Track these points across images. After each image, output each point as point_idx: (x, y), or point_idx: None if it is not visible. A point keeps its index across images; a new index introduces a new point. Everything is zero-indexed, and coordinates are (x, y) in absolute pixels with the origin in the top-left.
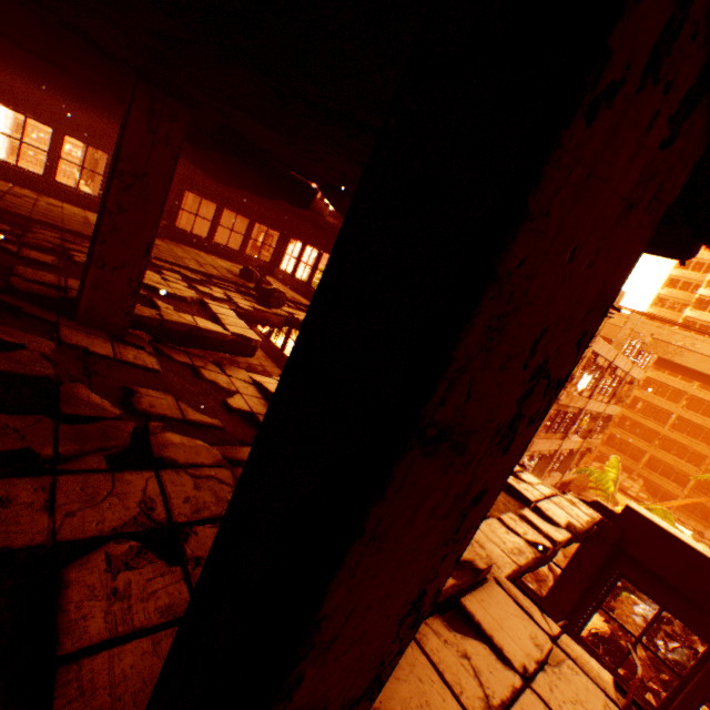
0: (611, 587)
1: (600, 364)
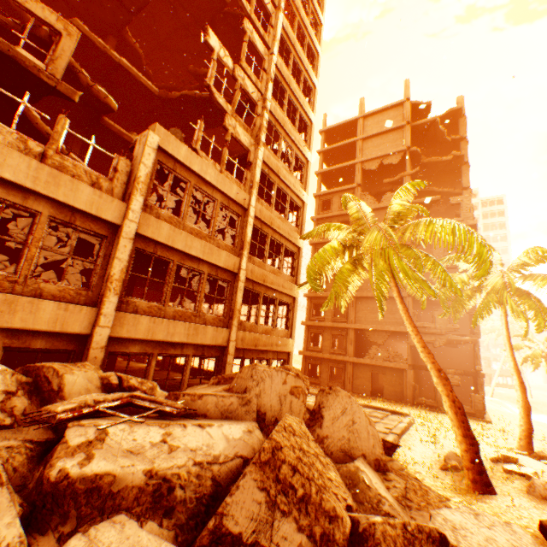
0: None
1: None
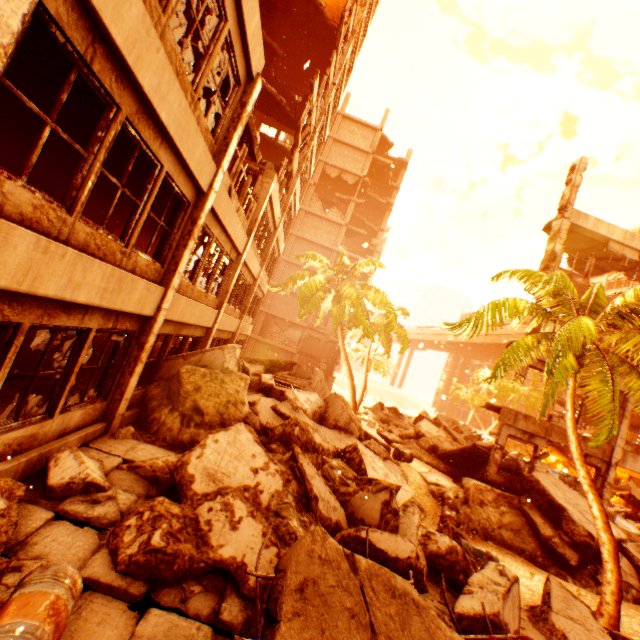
0: (230, 96)
1: (632, 258)
